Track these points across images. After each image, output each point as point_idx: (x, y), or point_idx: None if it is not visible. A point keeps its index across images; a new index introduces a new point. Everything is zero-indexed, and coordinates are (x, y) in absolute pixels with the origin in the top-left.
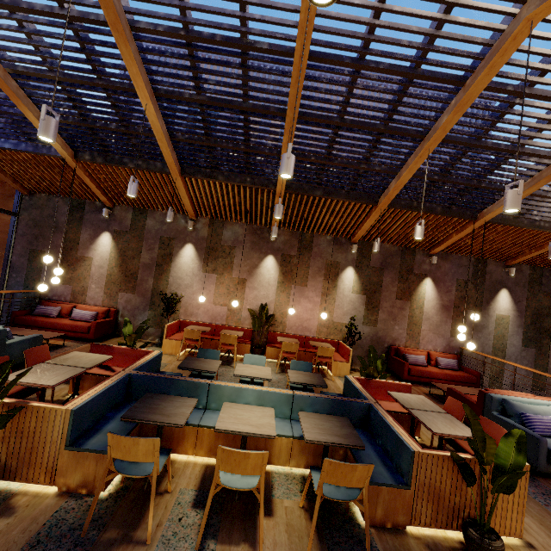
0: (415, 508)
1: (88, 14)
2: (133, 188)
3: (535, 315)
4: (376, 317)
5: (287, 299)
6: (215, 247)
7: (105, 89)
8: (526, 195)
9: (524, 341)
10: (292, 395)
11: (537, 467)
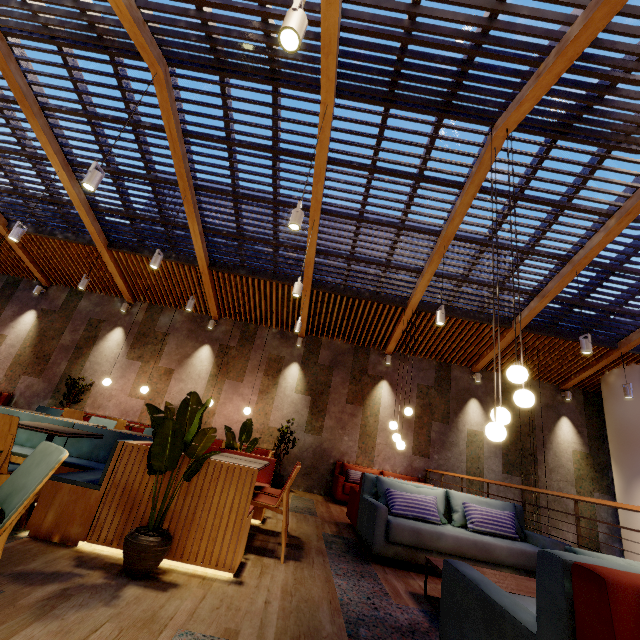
0: (99, 517)
1: (9, 97)
2: (17, 232)
3: (514, 433)
4: (322, 423)
5: (218, 395)
6: (147, 333)
7: (30, 160)
8: (432, 275)
9: (505, 466)
10: (72, 424)
11: (372, 546)
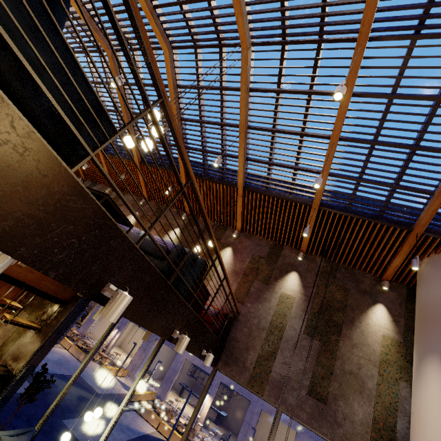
0: None
1: None
2: None
3: (324, 305)
4: None
5: None
6: None
7: None
8: (243, 157)
9: (308, 328)
10: None
11: None
